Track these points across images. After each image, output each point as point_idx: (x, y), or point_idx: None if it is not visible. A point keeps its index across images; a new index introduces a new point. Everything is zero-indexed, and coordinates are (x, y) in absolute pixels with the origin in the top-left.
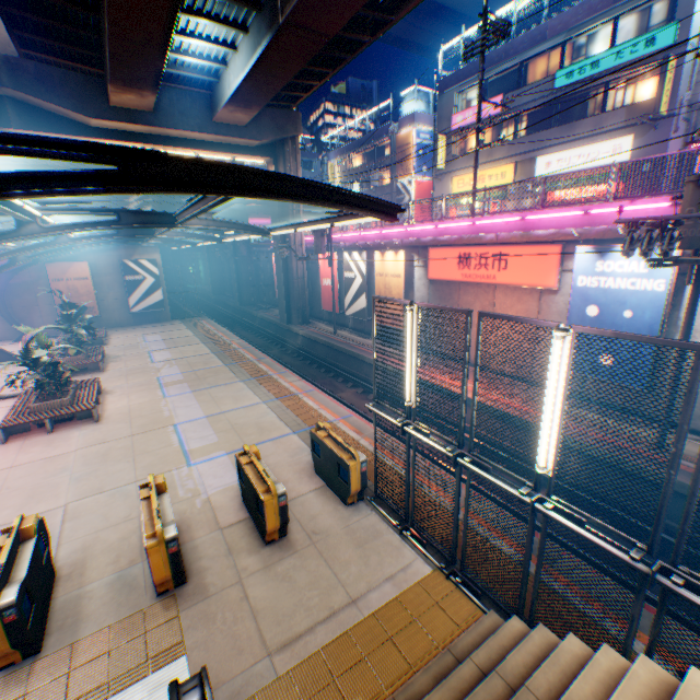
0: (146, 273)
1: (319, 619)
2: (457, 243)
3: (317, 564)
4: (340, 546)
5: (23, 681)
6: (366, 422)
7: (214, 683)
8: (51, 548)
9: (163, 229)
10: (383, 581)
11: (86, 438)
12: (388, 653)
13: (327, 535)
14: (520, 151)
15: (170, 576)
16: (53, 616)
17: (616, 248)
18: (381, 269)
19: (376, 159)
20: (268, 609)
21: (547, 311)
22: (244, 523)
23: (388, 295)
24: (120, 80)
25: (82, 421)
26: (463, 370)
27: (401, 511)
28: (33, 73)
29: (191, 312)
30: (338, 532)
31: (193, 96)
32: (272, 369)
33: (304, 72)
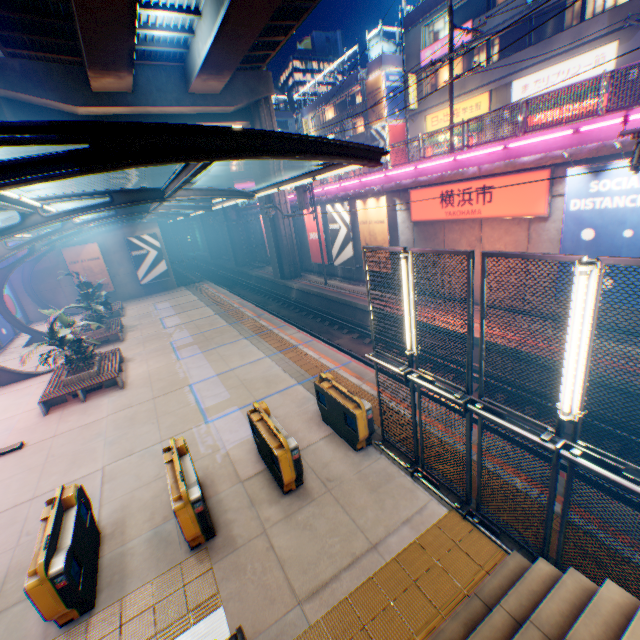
0: (149, 248)
1: (343, 566)
2: (438, 182)
3: (335, 511)
4: (355, 492)
5: (82, 636)
6: (366, 367)
7: (251, 633)
8: (95, 509)
9: (155, 204)
10: (400, 525)
11: (115, 404)
12: (414, 598)
13: (341, 482)
14: (494, 78)
15: (199, 533)
16: (101, 573)
17: (612, 165)
18: (364, 217)
19: (348, 109)
20: (293, 558)
21: (537, 240)
22: (262, 475)
23: (374, 242)
24: (97, 64)
25: (110, 389)
26: (467, 315)
27: (410, 453)
28: (19, 71)
29: (194, 278)
30: (351, 478)
31: (166, 71)
32: (272, 324)
33: (269, 29)
